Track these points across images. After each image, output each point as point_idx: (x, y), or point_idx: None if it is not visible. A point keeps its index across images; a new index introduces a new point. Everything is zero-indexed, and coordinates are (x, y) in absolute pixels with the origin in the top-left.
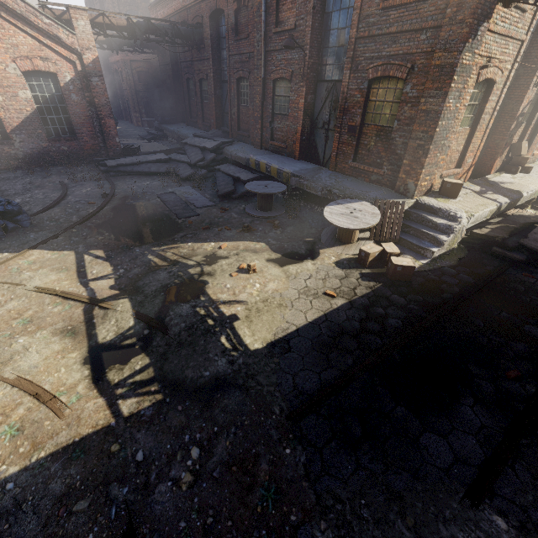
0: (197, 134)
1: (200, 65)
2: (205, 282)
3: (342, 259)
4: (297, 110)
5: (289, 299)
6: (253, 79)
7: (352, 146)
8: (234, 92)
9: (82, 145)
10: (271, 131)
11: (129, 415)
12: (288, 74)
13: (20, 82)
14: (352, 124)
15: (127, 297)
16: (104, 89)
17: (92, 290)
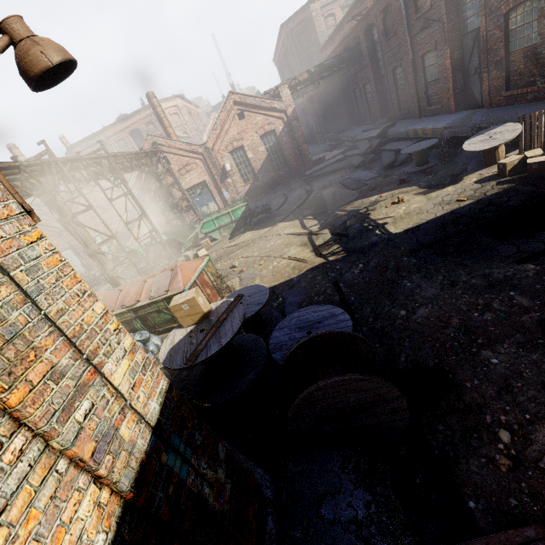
0: (365, 129)
1: (362, 74)
2: (369, 214)
3: (483, 177)
4: (445, 71)
5: (426, 210)
6: (404, 64)
7: (502, 78)
8: (391, 81)
9: (291, 168)
10: (427, 99)
11: (332, 260)
12: (432, 45)
13: (259, 143)
14: (497, 59)
15: (326, 228)
16: (299, 126)
17: (309, 230)
